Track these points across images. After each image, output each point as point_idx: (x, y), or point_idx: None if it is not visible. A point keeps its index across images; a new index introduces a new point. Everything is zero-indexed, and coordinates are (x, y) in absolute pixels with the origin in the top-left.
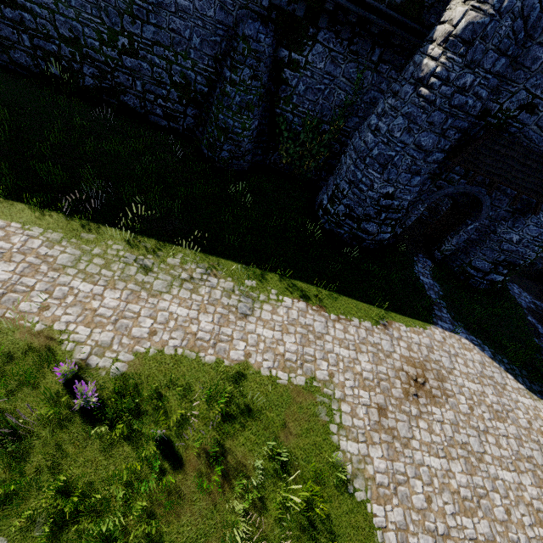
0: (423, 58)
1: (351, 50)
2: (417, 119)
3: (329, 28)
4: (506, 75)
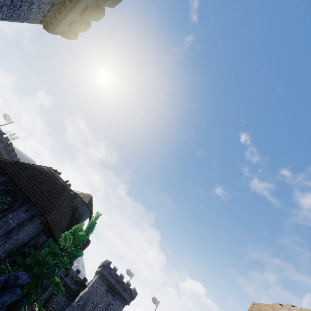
0: (76, 299)
1: (67, 295)
2: (72, 308)
3: (65, 290)
4: (86, 305)
